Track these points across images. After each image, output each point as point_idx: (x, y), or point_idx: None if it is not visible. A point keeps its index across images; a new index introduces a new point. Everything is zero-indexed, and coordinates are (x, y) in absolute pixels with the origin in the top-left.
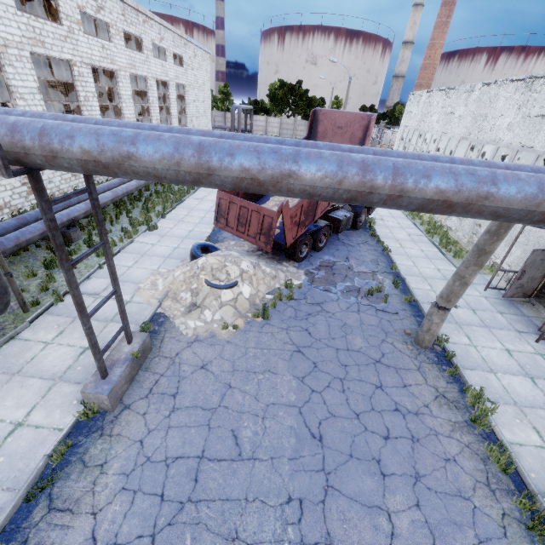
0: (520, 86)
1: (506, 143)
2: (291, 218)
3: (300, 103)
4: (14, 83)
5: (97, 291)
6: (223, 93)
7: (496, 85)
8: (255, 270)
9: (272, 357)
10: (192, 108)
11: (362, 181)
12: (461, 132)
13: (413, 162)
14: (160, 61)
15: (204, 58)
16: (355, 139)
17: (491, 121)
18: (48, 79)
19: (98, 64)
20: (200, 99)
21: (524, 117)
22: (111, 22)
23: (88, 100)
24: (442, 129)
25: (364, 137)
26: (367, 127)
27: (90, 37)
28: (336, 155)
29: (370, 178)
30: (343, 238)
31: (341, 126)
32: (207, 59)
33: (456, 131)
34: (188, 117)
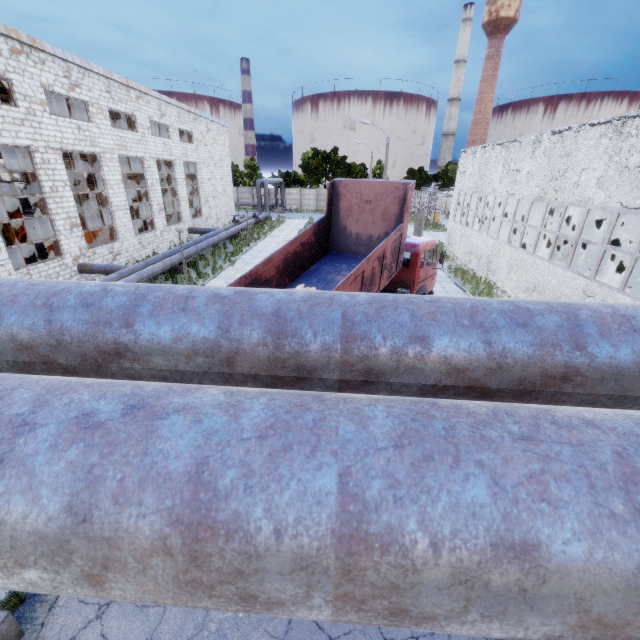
0: (606, 130)
1: (599, 204)
2: None
3: (337, 171)
4: None
5: None
6: (250, 167)
7: (570, 132)
8: None
9: (251, 631)
10: (207, 187)
11: (192, 579)
12: (533, 192)
13: (440, 446)
14: (161, 139)
15: (221, 132)
16: (390, 215)
17: (572, 176)
18: None
19: (72, 148)
20: (217, 176)
21: (619, 168)
22: (90, 100)
23: (57, 191)
24: (507, 189)
25: (401, 212)
26: (404, 199)
27: (60, 119)
28: (86, 437)
29: (225, 565)
30: None
31: (369, 200)
32: (224, 133)
33: (525, 192)
34: (202, 197)
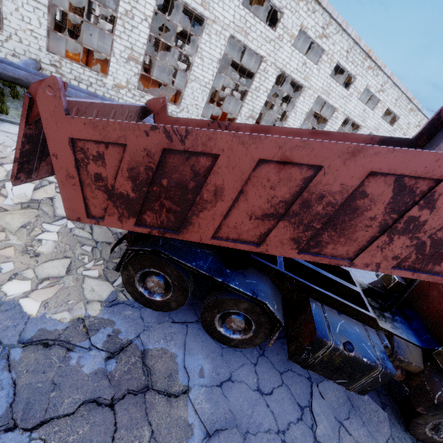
0: None
1: None
2: (83, 153)
3: None
4: (202, 46)
5: (0, 128)
6: None
7: None
8: (21, 209)
9: None
10: None
11: None
12: None
13: None
14: (364, 106)
15: None
16: None
17: None
18: (234, 60)
19: (289, 73)
20: None
21: None
22: (328, 51)
23: (258, 91)
24: None
25: None
26: None
27: (296, 51)
28: None
29: None
30: (330, 397)
31: None
32: None
33: None
34: None
